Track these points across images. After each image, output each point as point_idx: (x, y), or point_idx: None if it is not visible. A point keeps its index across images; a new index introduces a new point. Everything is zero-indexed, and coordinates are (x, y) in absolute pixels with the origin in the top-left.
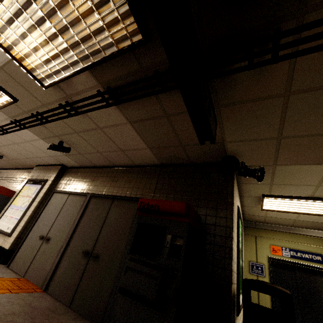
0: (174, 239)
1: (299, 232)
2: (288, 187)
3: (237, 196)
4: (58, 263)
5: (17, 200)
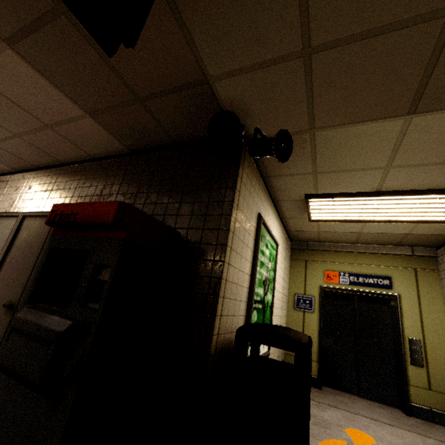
0: (101, 271)
1: (365, 250)
2: (342, 177)
3: (261, 197)
4: None
5: None
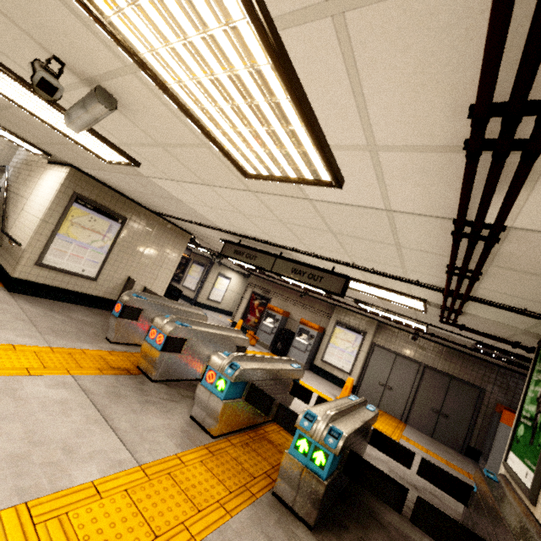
0: None
1: None
2: None
3: None
4: (409, 409)
5: (336, 341)
